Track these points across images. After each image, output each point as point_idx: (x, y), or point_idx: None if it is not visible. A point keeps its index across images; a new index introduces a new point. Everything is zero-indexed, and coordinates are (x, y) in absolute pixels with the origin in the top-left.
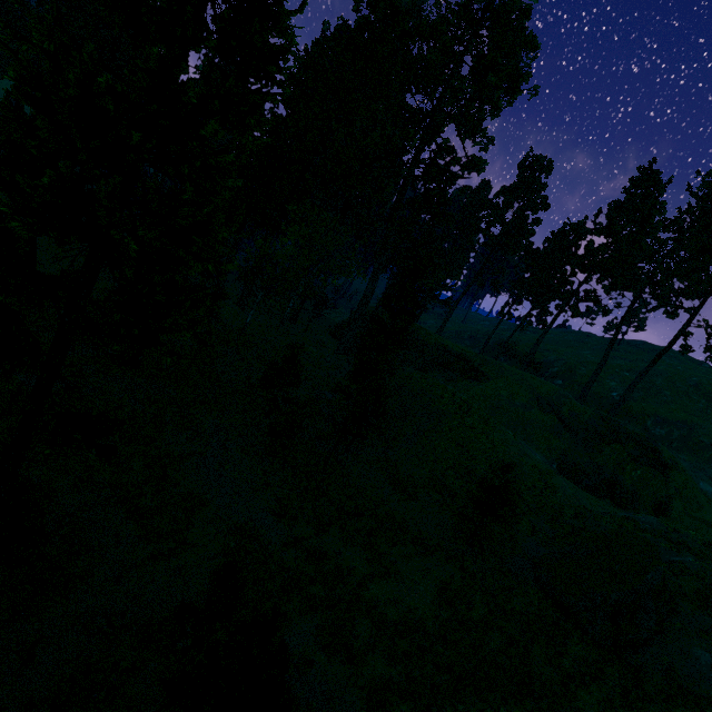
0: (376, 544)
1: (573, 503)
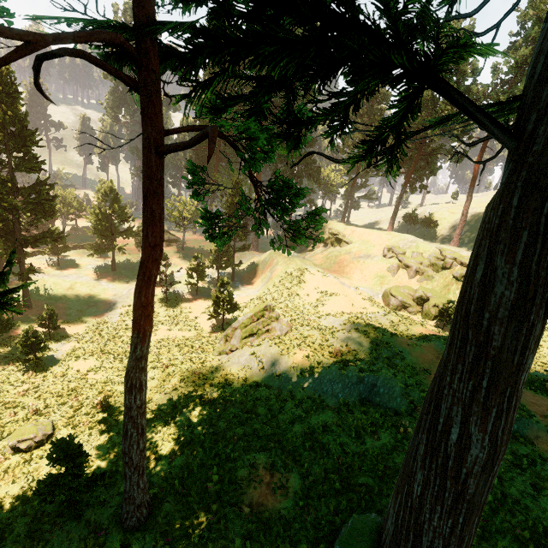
0: (159, 325)
1: (332, 310)
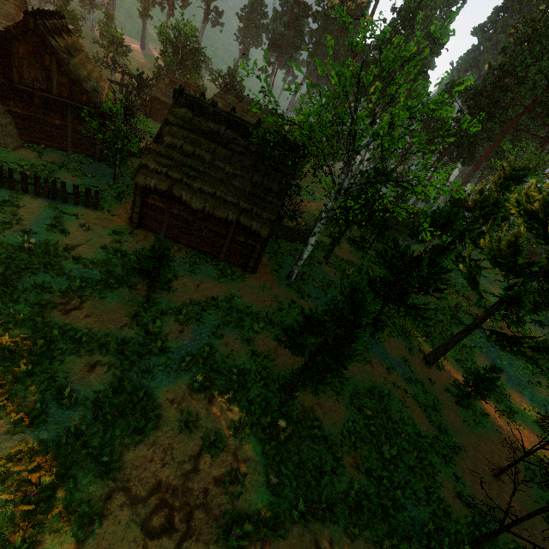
0: None
1: None
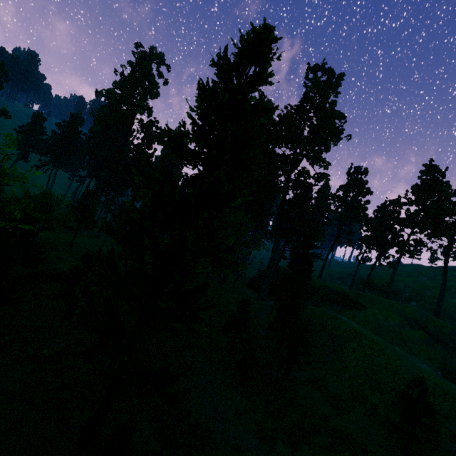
0: None
1: None
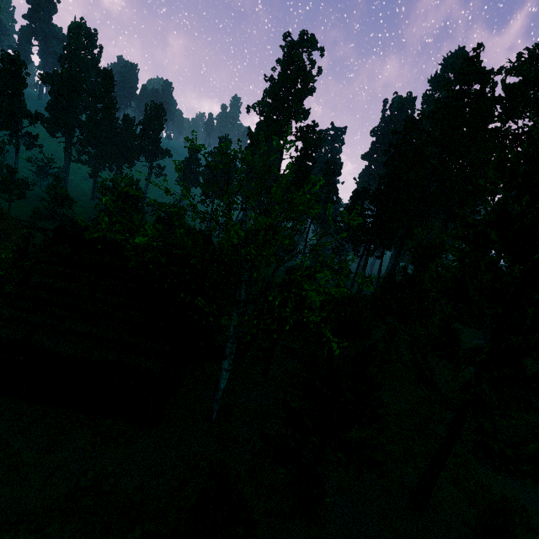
0: None
1: None
